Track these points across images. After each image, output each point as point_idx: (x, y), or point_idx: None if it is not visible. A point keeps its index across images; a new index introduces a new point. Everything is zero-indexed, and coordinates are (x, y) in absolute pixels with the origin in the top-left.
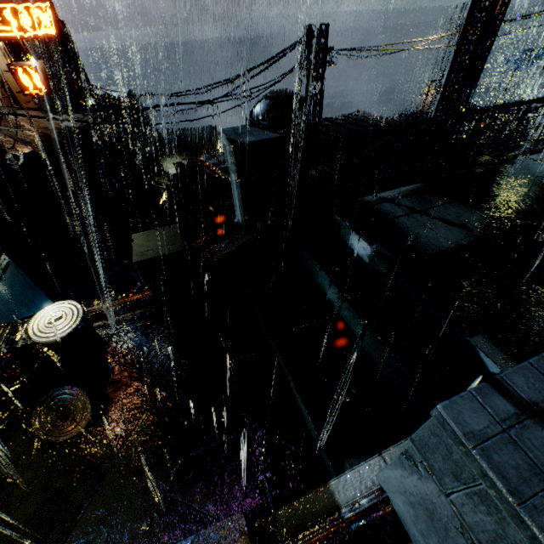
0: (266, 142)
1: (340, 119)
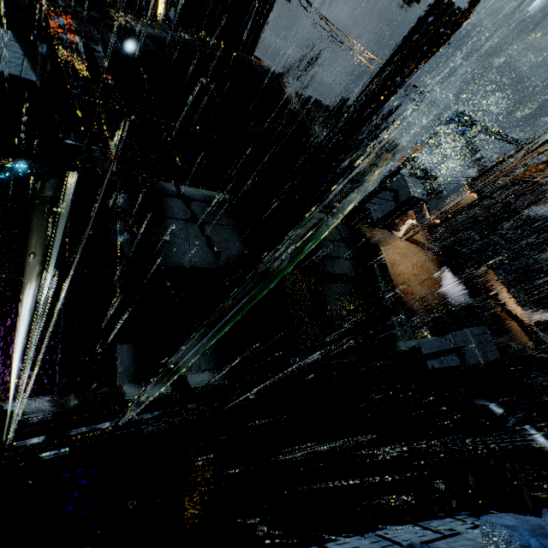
0: (12, 77)
1: (256, 71)
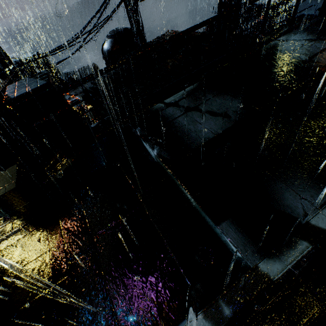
0: (35, 91)
1: (154, 41)
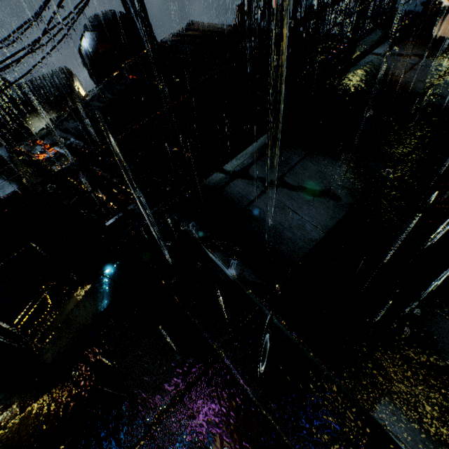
0: None
1: (171, 41)
